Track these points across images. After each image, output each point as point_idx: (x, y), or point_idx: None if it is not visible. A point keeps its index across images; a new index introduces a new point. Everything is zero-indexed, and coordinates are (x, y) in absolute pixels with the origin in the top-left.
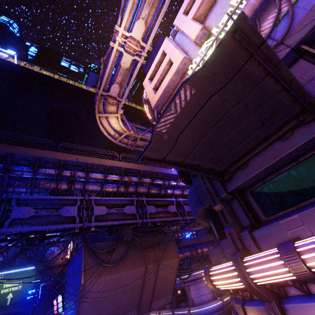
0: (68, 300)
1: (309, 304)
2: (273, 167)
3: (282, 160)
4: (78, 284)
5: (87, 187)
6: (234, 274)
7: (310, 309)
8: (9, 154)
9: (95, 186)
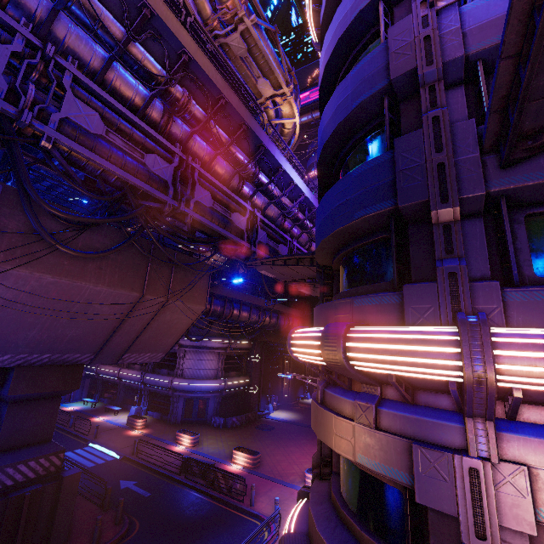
0: None
1: None
2: None
3: None
4: None
5: (62, 30)
6: (442, 351)
7: None
8: None
9: (88, 46)
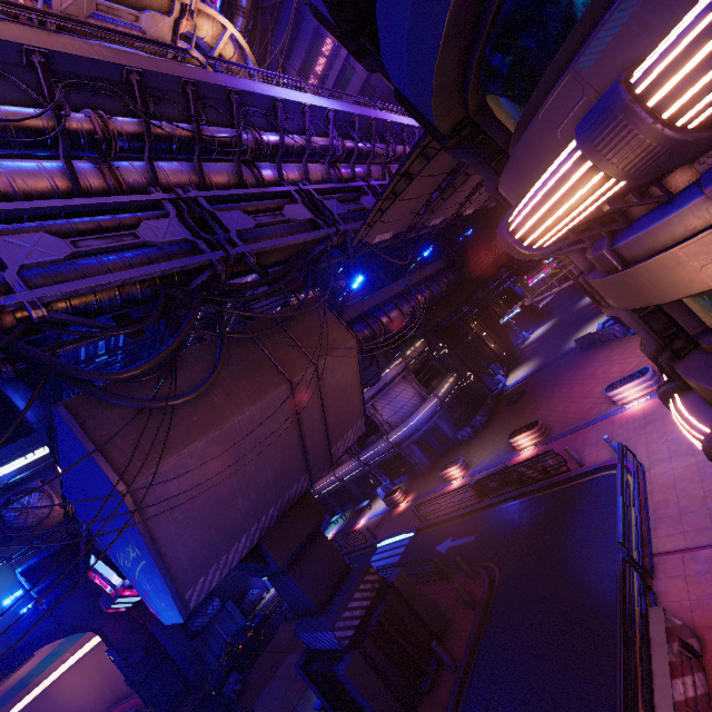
0: (119, 553)
1: None
2: None
3: None
4: (116, 501)
5: None
6: None
7: None
8: None
9: None
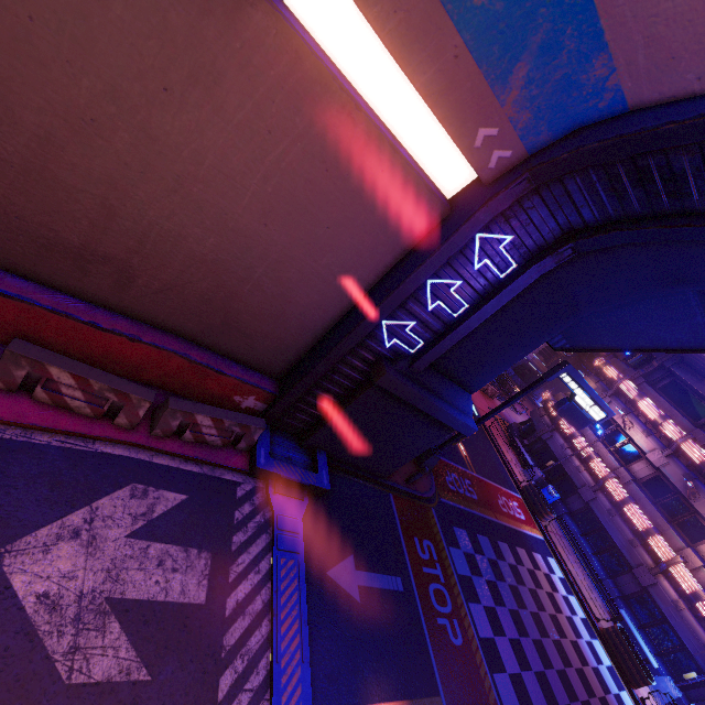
0: None
1: (620, 403)
2: (695, 390)
3: (700, 394)
4: None
5: None
6: (618, 377)
7: (619, 404)
8: None
9: None
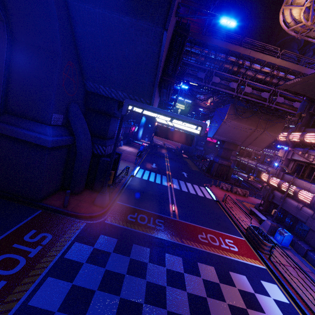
0: (214, 123)
1: (299, 149)
2: None
3: None
4: (223, 119)
5: (247, 72)
6: (285, 135)
7: (299, 150)
8: (219, 47)
9: (252, 73)
